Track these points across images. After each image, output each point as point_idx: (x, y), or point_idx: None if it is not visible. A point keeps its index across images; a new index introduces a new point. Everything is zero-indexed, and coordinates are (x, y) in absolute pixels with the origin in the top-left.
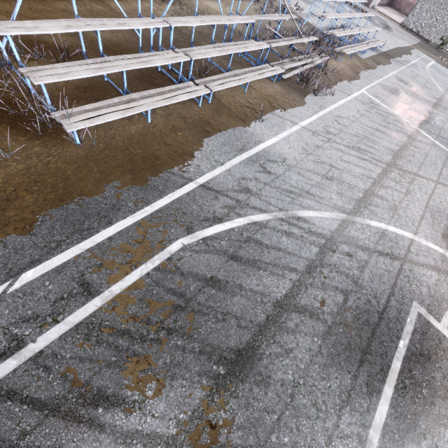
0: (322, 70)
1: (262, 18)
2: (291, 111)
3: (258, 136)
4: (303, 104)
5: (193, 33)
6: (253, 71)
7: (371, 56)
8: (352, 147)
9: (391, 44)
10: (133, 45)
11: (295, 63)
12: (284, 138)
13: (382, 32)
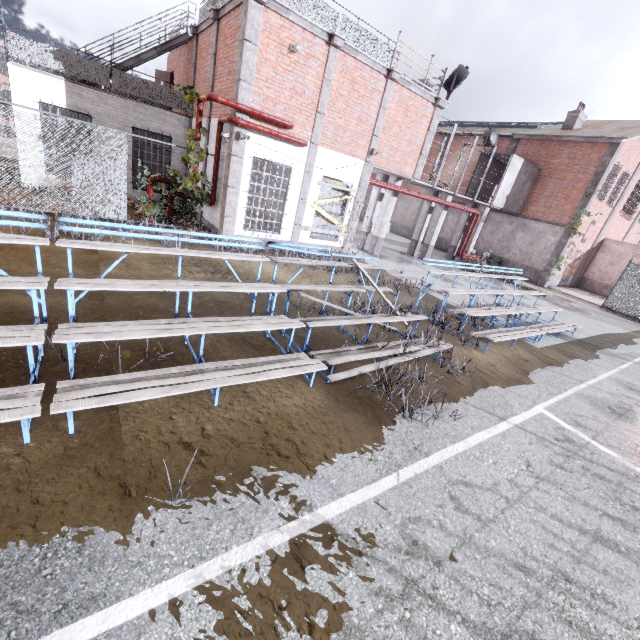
0: (441, 365)
1: (305, 287)
2: (316, 462)
3: (112, 570)
4: (365, 441)
5: (178, 303)
6: (253, 364)
7: (554, 344)
8: (502, 634)
9: (591, 329)
10: (56, 313)
11: (364, 353)
12: (219, 581)
13: (570, 314)
